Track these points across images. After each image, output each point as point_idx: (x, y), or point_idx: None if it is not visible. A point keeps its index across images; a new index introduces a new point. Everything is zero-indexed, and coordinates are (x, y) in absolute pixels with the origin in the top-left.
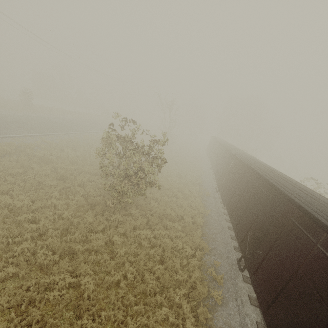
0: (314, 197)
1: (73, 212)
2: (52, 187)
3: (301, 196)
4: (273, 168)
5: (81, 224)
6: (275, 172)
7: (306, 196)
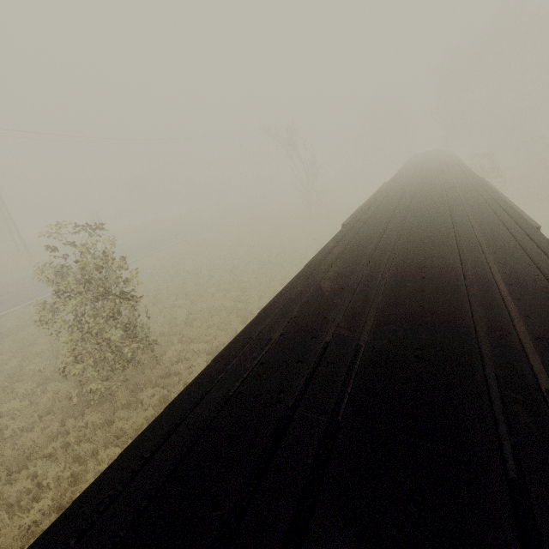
0: (339, 355)
1: (34, 419)
2: (26, 376)
3: (267, 362)
4: (448, 203)
5: (6, 451)
6: (395, 230)
7: (299, 355)
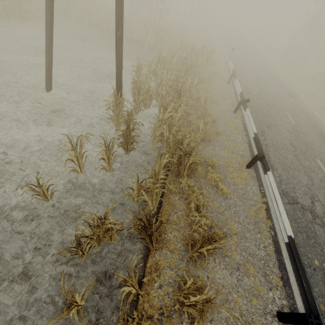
0: None
1: None
2: None
3: None
4: None
5: None
6: None
7: None
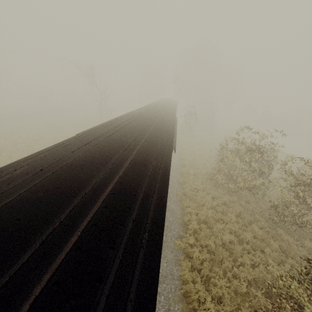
0: None
1: None
2: None
3: None
4: (141, 129)
5: None
6: (92, 144)
7: None
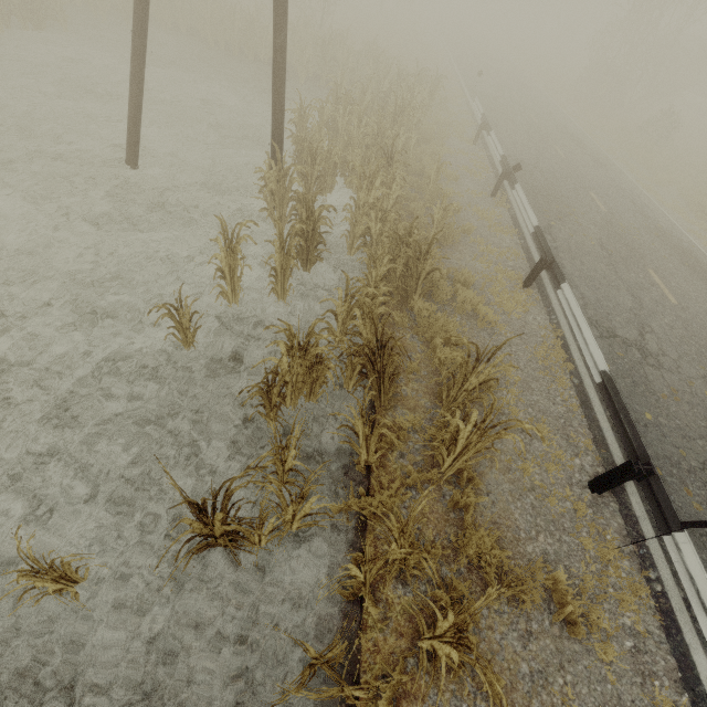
0: None
1: None
2: None
3: None
4: None
5: None
6: None
7: None
